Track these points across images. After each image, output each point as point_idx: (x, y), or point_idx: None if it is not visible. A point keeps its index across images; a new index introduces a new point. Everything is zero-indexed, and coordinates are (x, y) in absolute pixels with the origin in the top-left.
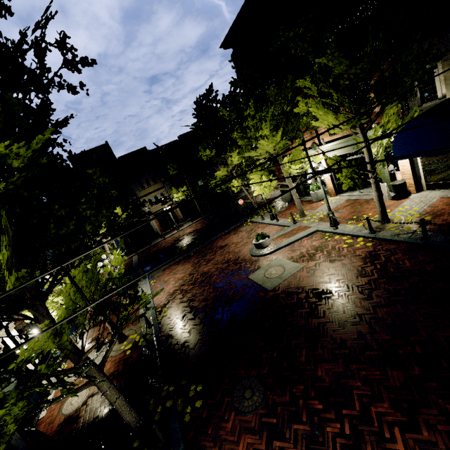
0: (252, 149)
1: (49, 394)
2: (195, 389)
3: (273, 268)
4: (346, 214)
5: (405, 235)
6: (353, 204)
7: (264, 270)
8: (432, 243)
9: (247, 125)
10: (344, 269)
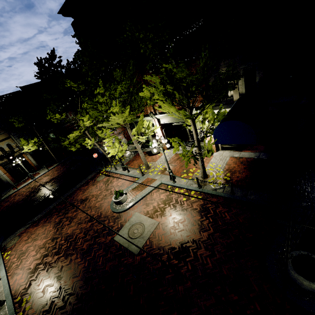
0: (103, 120)
1: None
2: None
3: (134, 227)
4: (178, 168)
5: (220, 190)
6: (180, 158)
7: (126, 229)
8: (237, 198)
9: (97, 100)
10: (189, 224)
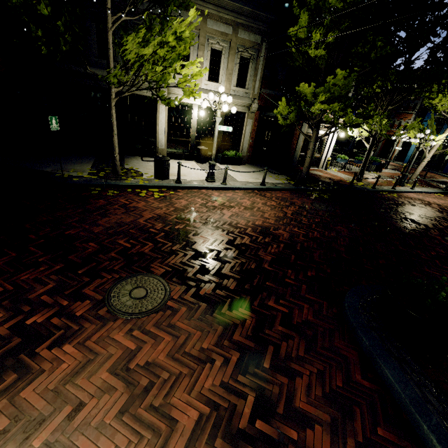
0: None
1: (318, 168)
2: (325, 196)
3: None
4: None
5: None
6: None
7: None
8: None
9: None
10: None
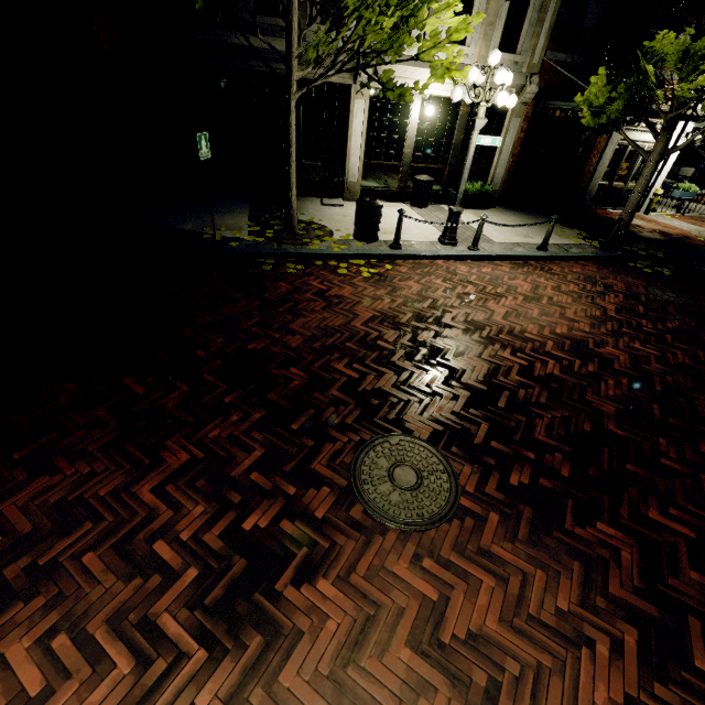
0: None
1: None
2: (664, 271)
3: None
4: None
5: None
6: None
7: None
8: None
9: None
10: None
